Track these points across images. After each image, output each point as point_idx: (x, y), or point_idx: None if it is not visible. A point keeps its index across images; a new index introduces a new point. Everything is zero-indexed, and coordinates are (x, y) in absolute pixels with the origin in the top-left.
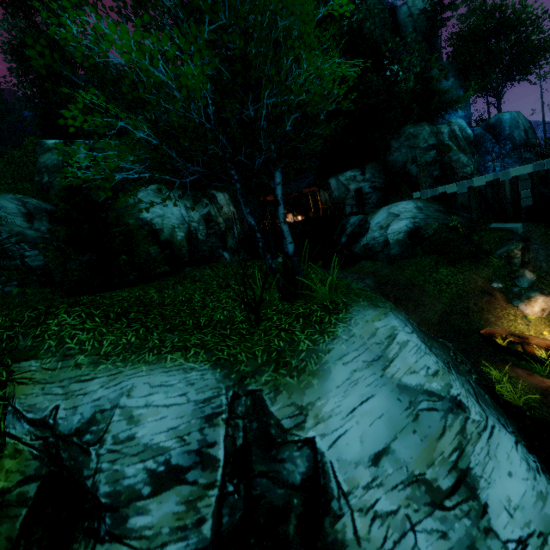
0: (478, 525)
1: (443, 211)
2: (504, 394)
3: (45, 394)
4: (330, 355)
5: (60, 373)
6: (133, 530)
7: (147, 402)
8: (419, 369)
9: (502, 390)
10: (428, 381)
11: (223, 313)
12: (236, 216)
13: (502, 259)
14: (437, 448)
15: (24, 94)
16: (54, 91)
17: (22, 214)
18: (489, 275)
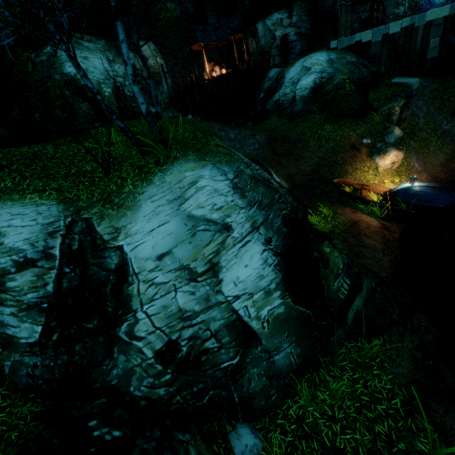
0: (213, 289)
1: (354, 64)
2: (320, 225)
3: None
4: (143, 195)
5: None
6: (10, 288)
7: (9, 224)
8: (207, 206)
9: (315, 222)
10: (210, 213)
11: (93, 165)
12: (166, 69)
13: (383, 116)
14: (202, 252)
15: None
16: None
17: None
18: (364, 132)
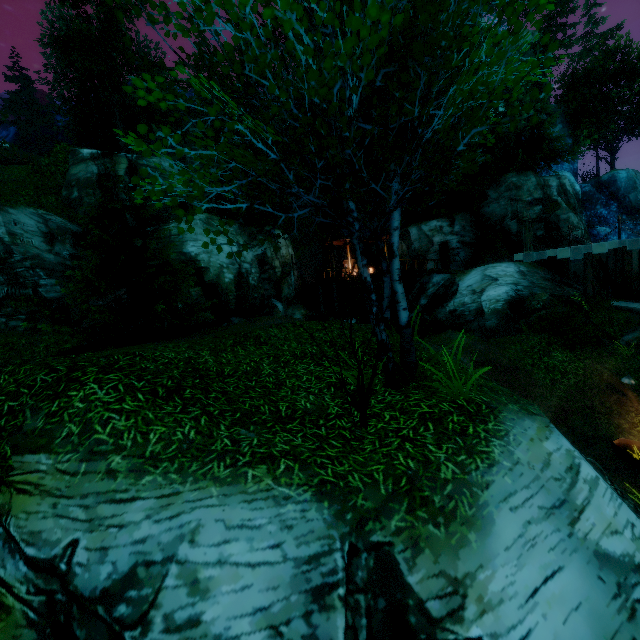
0: None
1: (551, 280)
2: None
3: (58, 517)
4: (490, 492)
5: (83, 482)
6: None
7: (221, 556)
8: (623, 528)
9: None
10: (638, 548)
11: (309, 398)
12: (294, 260)
13: (631, 347)
14: None
15: (60, 94)
16: (96, 94)
17: (42, 233)
18: (617, 367)
